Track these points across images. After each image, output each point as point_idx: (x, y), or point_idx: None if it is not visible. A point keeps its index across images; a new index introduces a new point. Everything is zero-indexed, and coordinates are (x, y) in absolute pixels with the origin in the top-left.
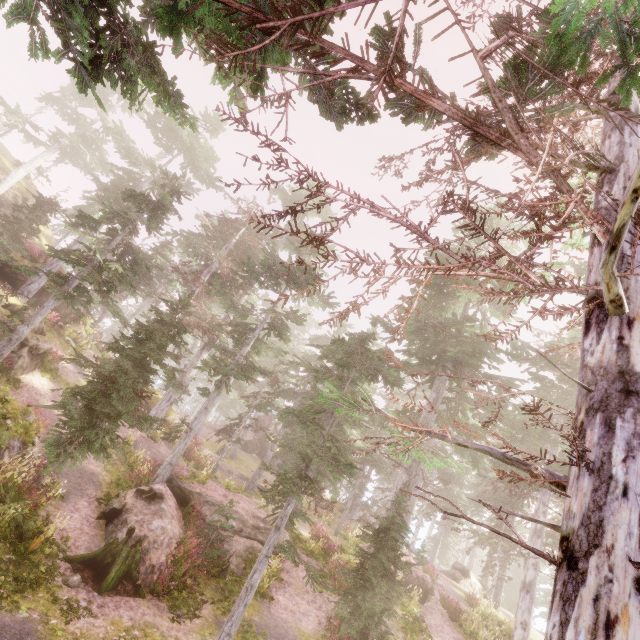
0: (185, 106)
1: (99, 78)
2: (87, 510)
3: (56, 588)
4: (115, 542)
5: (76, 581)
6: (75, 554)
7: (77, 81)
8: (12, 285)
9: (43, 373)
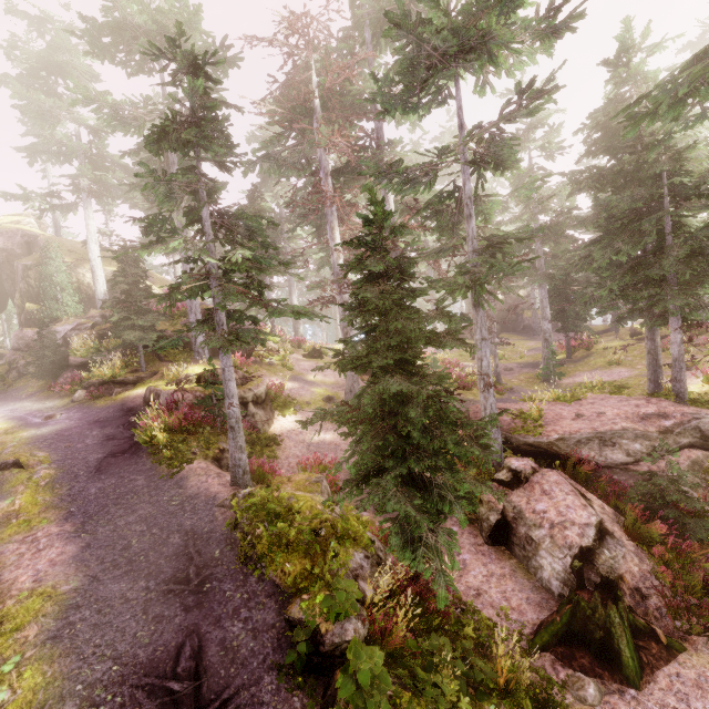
0: None
1: None
2: (466, 538)
3: None
4: (584, 606)
5: (595, 694)
6: (530, 626)
7: None
8: (186, 353)
9: (283, 411)
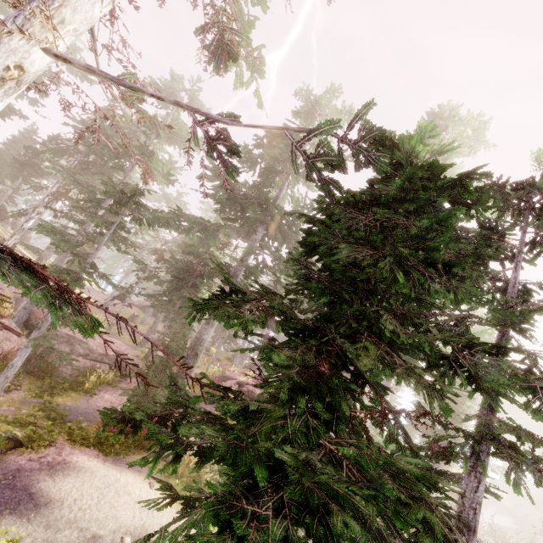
0: None
1: None
2: None
3: None
4: None
5: None
6: None
7: None
8: None
9: None
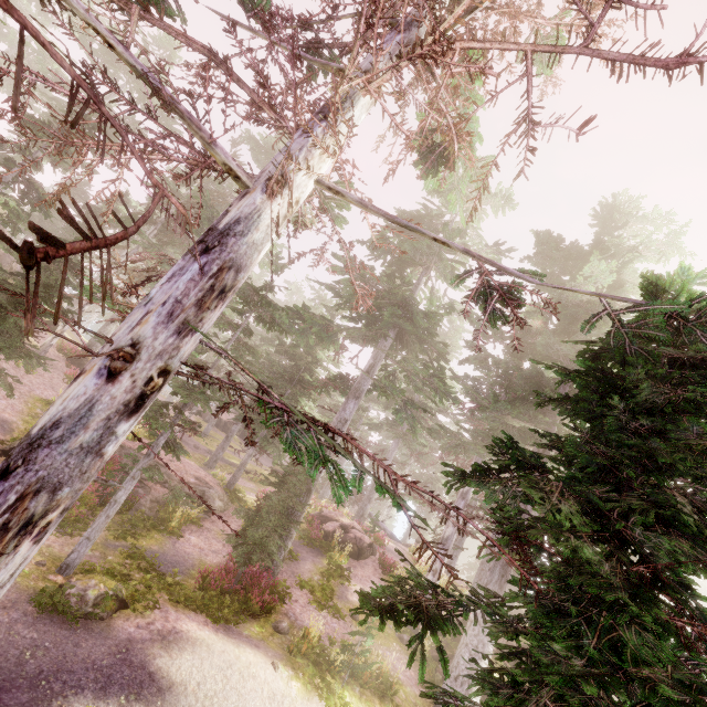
0: None
1: None
2: None
3: None
4: None
5: None
6: None
7: None
8: None
9: None
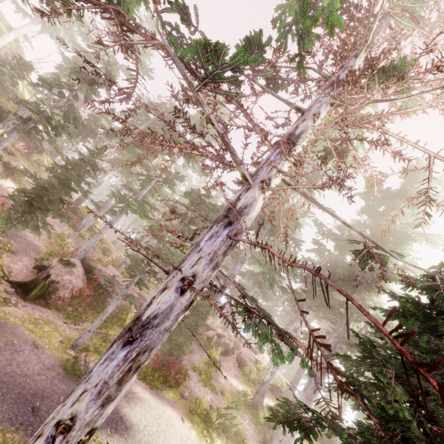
0: None
1: None
2: (28, 263)
3: None
4: (37, 278)
5: (11, 291)
6: (14, 280)
7: None
8: None
9: (13, 181)
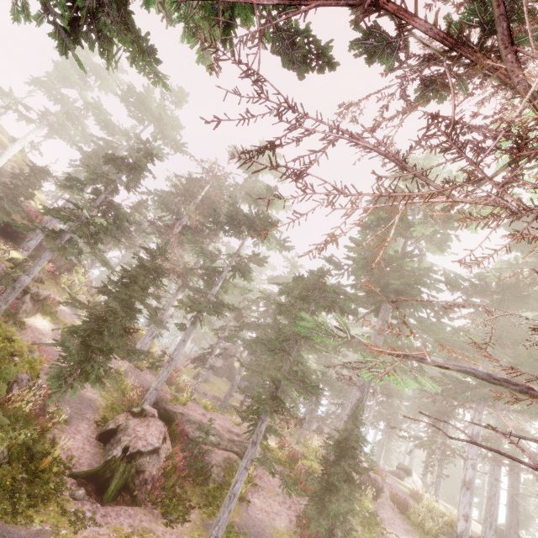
0: (158, 61)
1: (78, 40)
2: (87, 431)
3: (64, 501)
4: (113, 459)
5: (81, 494)
6: (79, 470)
7: (58, 44)
8: (14, 242)
9: (44, 316)
